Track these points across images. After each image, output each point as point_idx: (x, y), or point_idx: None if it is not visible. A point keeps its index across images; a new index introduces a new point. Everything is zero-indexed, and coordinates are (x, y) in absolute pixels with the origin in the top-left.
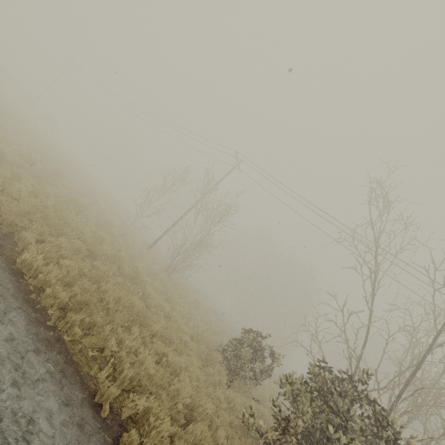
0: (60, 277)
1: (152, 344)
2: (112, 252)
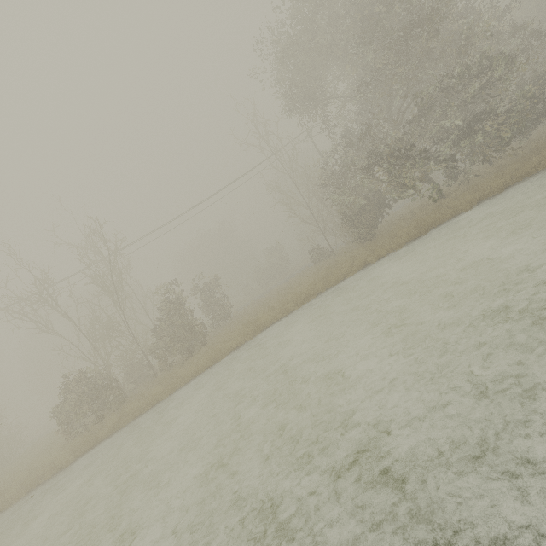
0: None
1: None
2: None
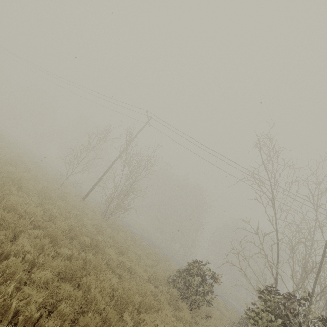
0: (40, 301)
1: (144, 325)
2: (65, 225)
